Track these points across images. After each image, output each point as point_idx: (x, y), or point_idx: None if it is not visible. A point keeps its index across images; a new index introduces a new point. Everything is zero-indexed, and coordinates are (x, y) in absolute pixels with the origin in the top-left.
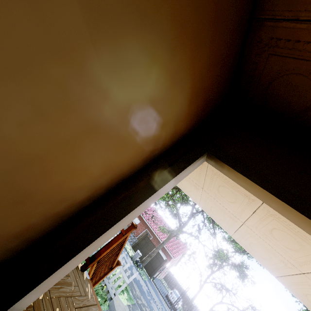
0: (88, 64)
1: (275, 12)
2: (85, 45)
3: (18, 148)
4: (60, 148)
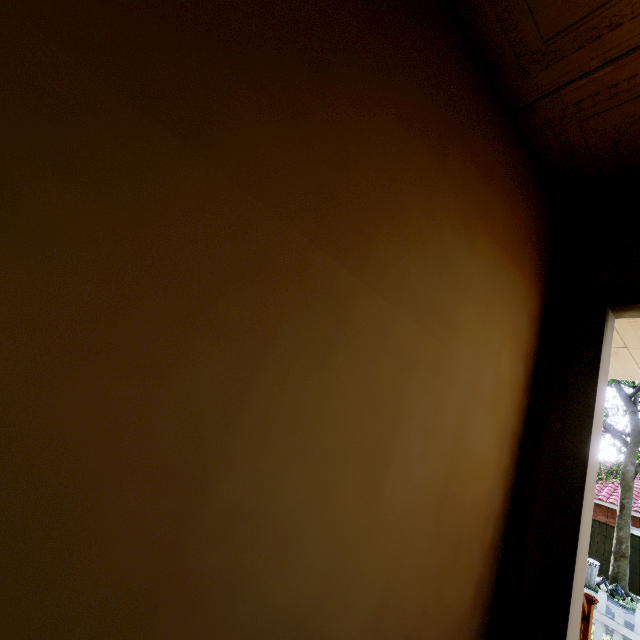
0: (430, 350)
1: (542, 88)
2: (421, 338)
3: (430, 486)
4: (454, 456)
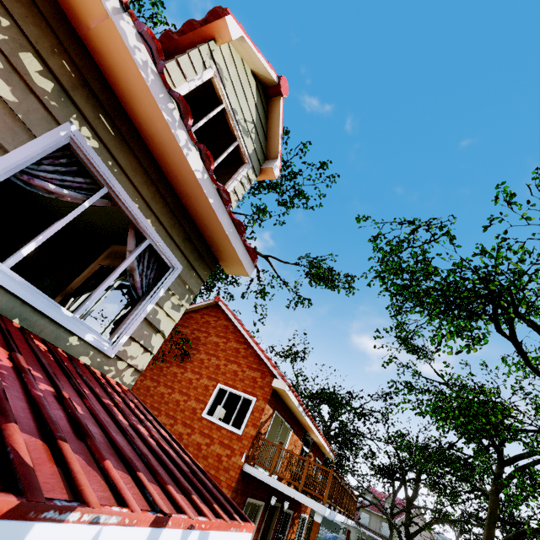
0: None
1: None
2: None
3: None
4: None
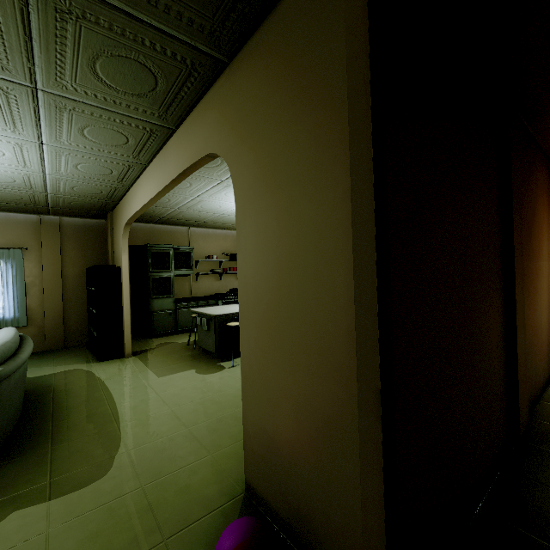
0: (549, 266)
1: None
2: (548, 265)
3: None
4: None
